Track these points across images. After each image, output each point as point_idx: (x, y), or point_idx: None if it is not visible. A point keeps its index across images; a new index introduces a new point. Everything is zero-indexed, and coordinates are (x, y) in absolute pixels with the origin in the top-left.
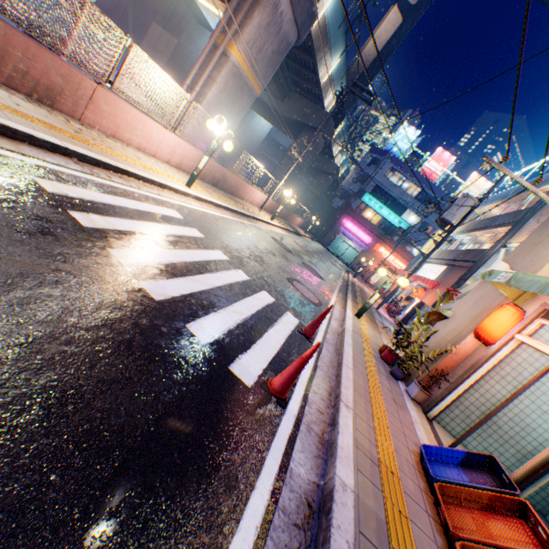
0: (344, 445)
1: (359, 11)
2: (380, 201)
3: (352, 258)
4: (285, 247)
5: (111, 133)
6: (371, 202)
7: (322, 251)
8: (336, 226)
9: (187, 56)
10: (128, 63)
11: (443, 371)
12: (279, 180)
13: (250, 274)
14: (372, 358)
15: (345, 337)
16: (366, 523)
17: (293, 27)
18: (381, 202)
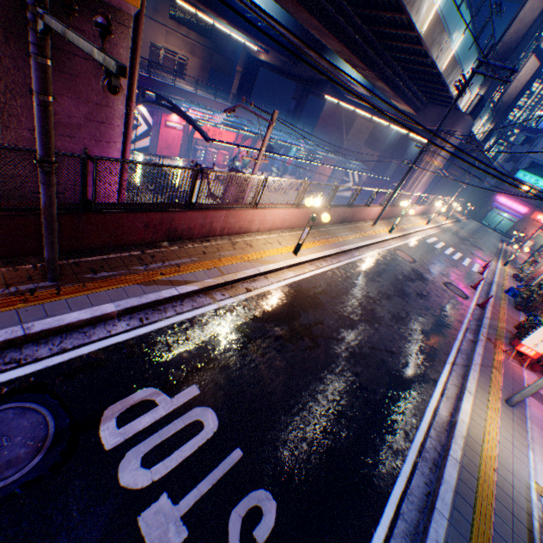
0: (494, 280)
1: (499, 94)
2: (535, 174)
3: (508, 227)
4: (459, 237)
5: (406, 216)
6: (525, 178)
7: (477, 229)
8: (488, 203)
9: (379, 132)
10: (342, 142)
11: (533, 277)
12: (441, 189)
13: (460, 253)
14: (507, 276)
15: (495, 270)
16: (498, 285)
17: (460, 138)
18: (536, 176)
